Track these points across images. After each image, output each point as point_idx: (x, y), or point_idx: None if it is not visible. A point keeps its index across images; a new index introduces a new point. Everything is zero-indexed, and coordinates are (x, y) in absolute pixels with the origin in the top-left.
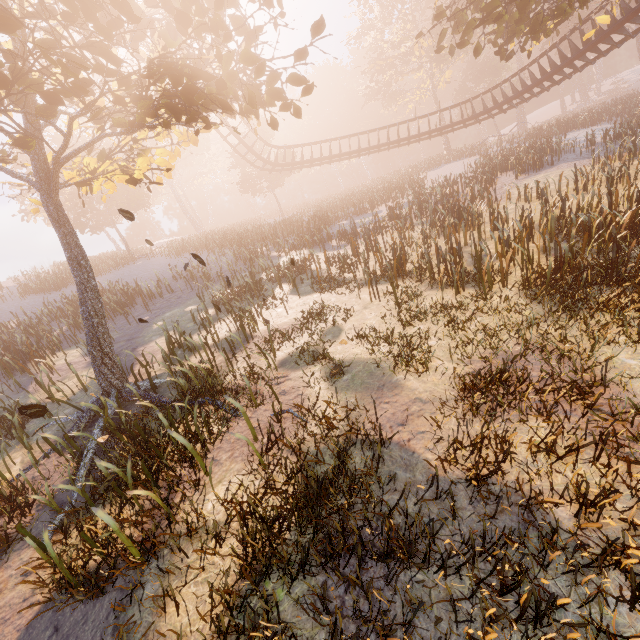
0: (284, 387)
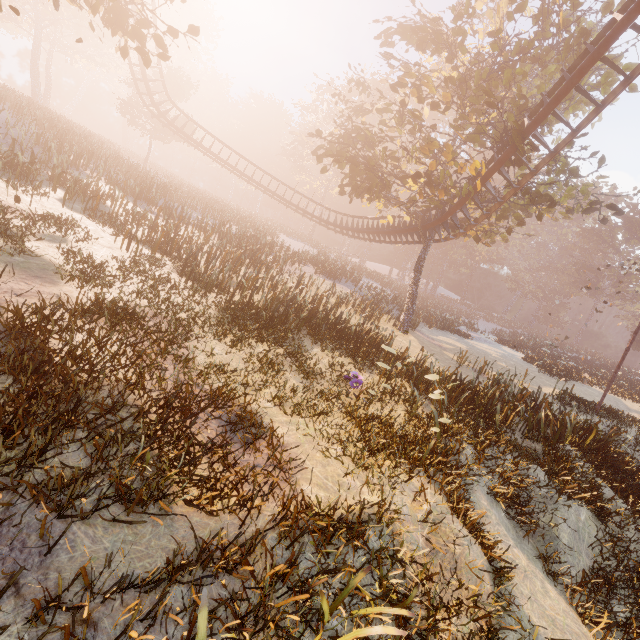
0: None
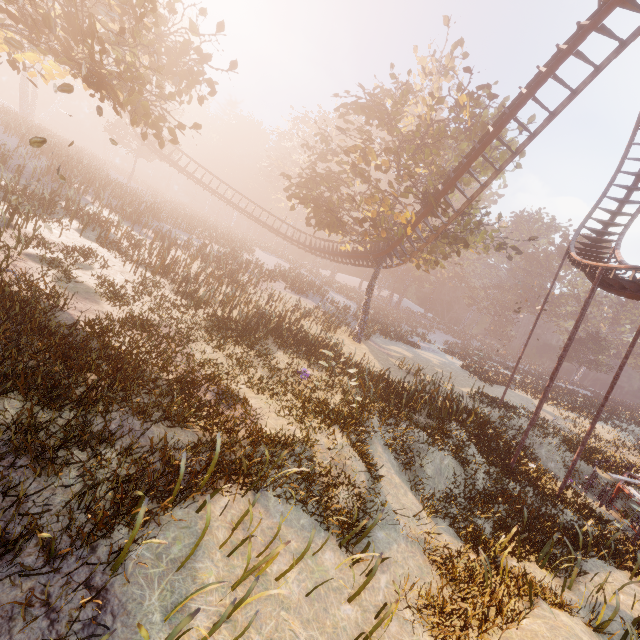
0: (18, 264)
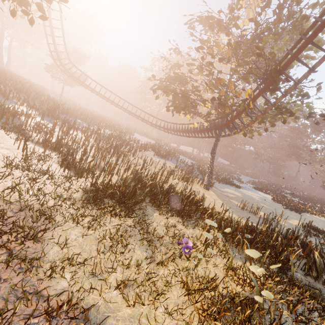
0: None
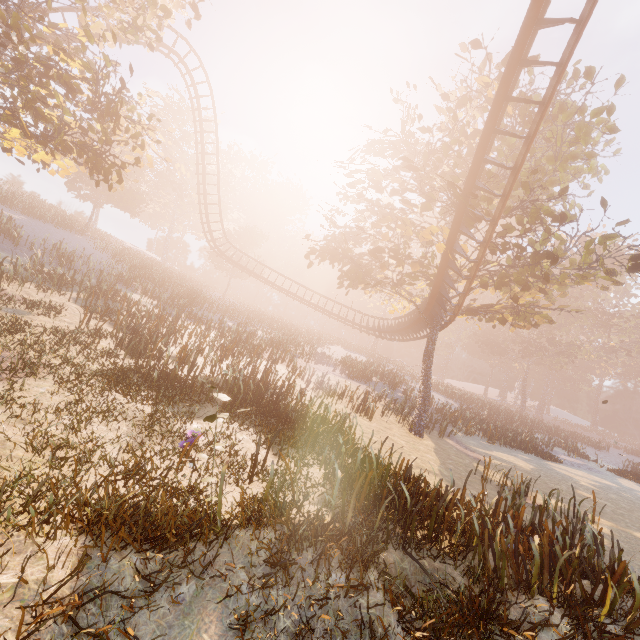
0: None
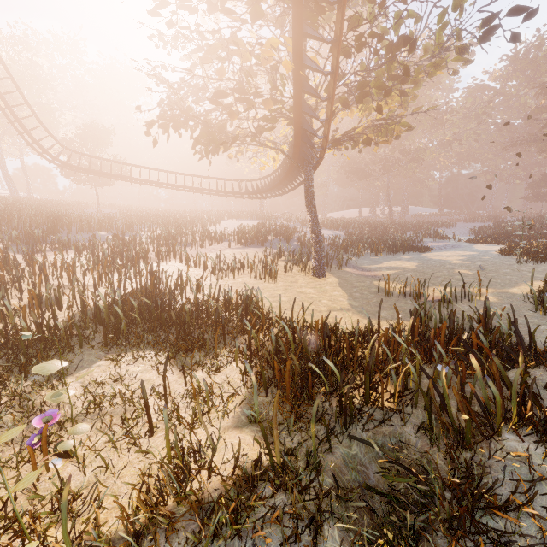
0: None
